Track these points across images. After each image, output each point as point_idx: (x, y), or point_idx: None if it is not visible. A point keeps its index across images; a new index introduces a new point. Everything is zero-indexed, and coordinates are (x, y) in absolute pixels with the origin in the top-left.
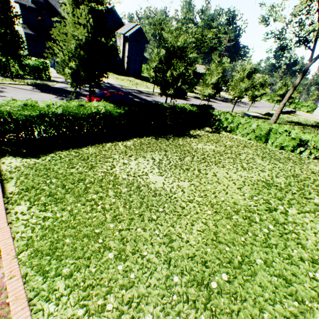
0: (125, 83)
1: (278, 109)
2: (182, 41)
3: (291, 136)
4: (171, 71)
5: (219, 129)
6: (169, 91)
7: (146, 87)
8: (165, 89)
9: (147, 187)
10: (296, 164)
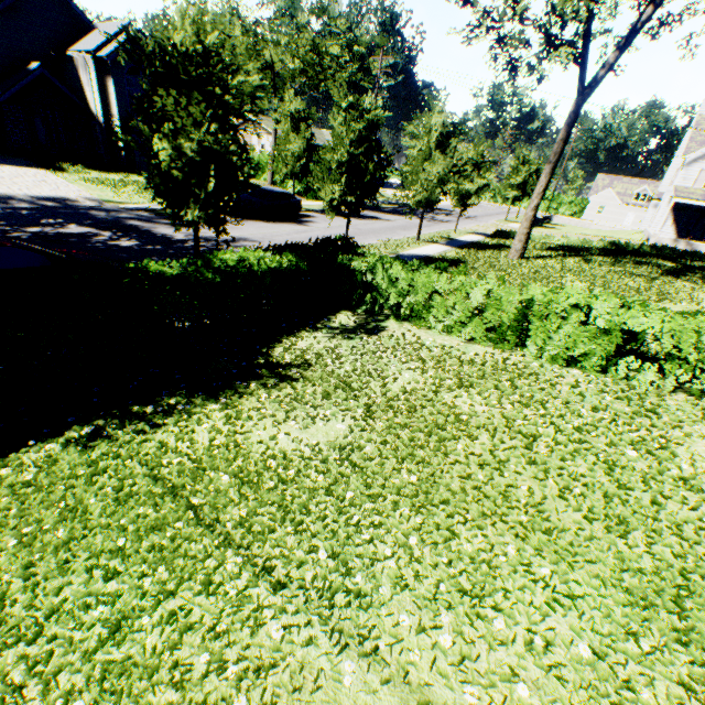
0: (117, 194)
1: (525, 222)
2: (187, 26)
3: (596, 323)
4: (168, 138)
5: (379, 312)
6: (188, 213)
7: None
8: (179, 206)
9: None
10: (649, 452)
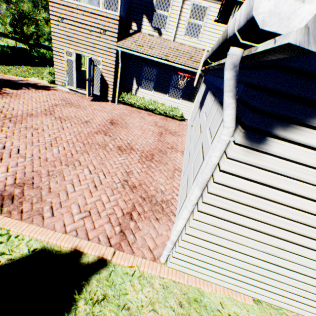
0: None
1: None
2: (27, 7)
3: None
4: (26, 27)
5: None
6: (31, 42)
7: (7, 43)
8: (27, 41)
9: (30, 72)
10: None
